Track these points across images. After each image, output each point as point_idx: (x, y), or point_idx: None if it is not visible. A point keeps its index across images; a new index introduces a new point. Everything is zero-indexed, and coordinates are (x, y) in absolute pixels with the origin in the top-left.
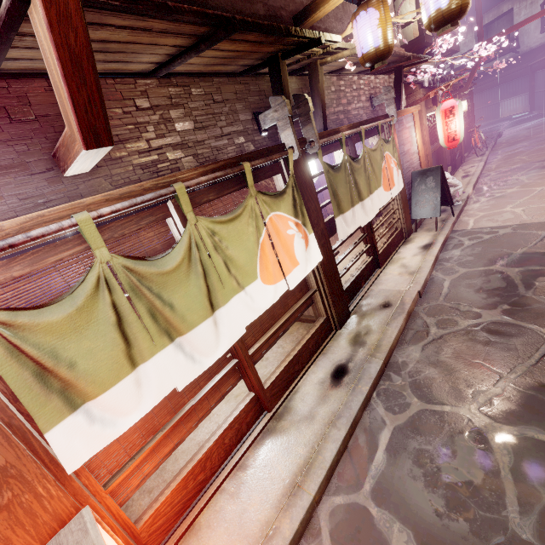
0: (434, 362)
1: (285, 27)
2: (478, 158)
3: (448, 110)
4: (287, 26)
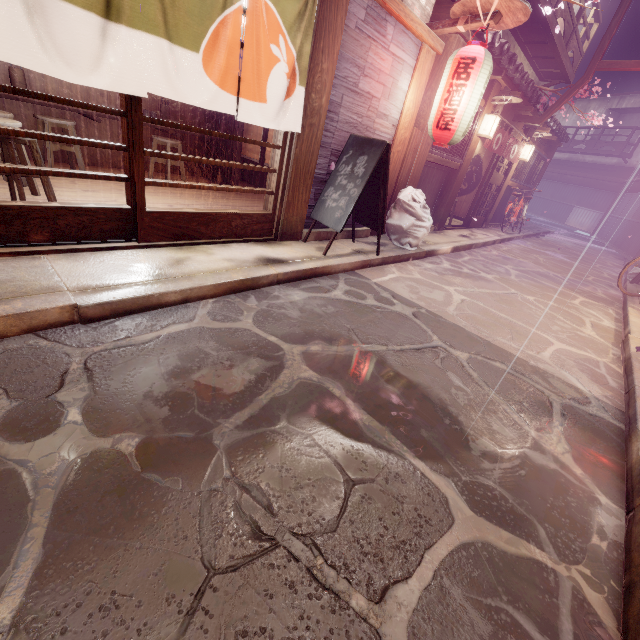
0: None
1: None
2: (501, 233)
3: (465, 61)
4: None
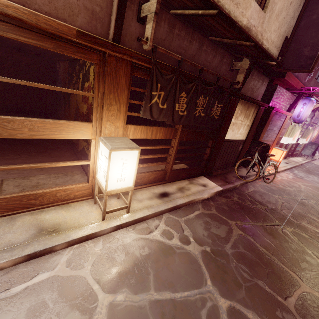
0: (305, 170)
1: None
2: None
3: None
4: None
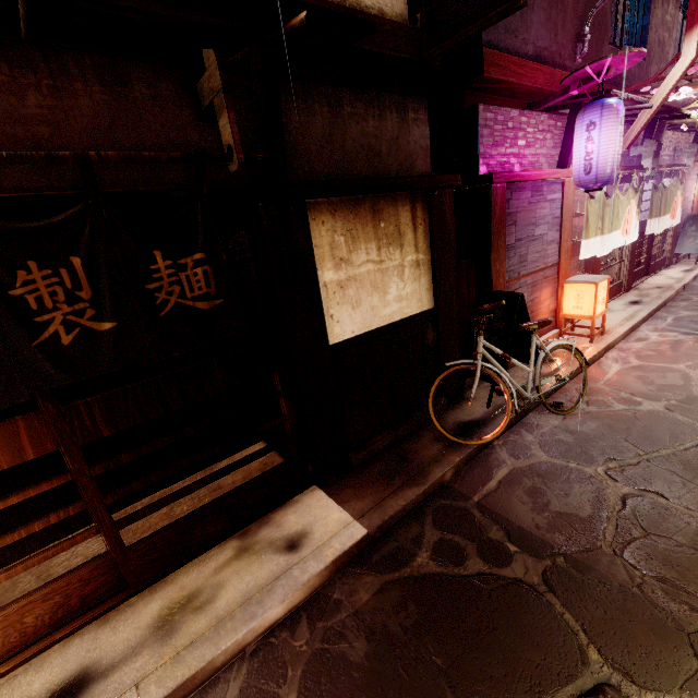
0: (697, 305)
1: (681, 110)
2: None
3: None
4: (681, 109)
